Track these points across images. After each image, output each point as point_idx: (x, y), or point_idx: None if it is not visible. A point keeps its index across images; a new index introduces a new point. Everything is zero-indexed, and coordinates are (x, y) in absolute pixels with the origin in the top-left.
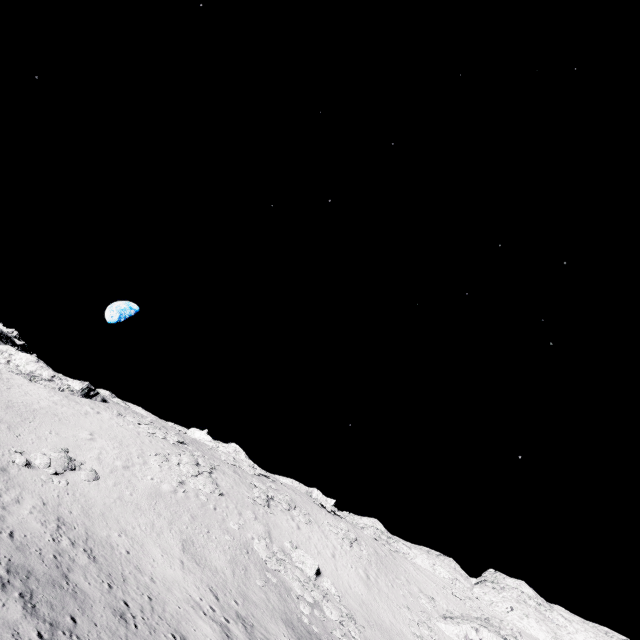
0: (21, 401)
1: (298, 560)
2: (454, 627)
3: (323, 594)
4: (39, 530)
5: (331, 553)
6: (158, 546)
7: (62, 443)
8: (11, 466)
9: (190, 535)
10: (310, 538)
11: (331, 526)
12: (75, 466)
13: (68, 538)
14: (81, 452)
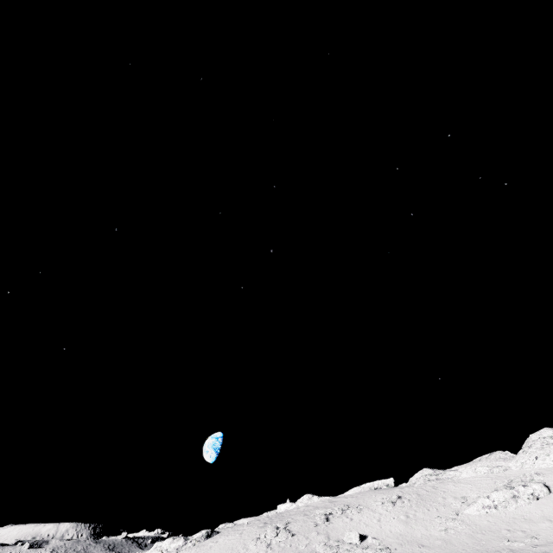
0: None
1: (347, 539)
2: (472, 506)
3: (362, 547)
4: None
5: (377, 520)
6: None
7: None
8: None
9: None
10: (360, 520)
11: (377, 502)
12: None
13: None
14: None
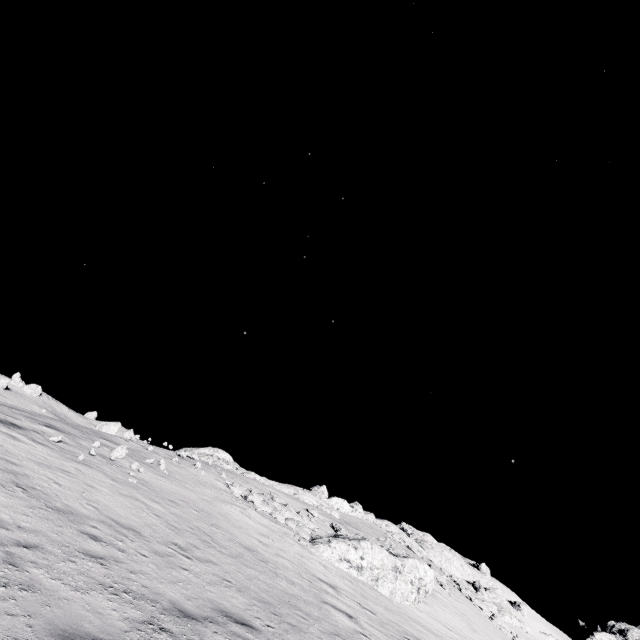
0: None
1: None
2: None
3: None
4: None
5: None
6: None
7: None
8: None
9: None
10: None
11: None
12: None
13: None
14: None
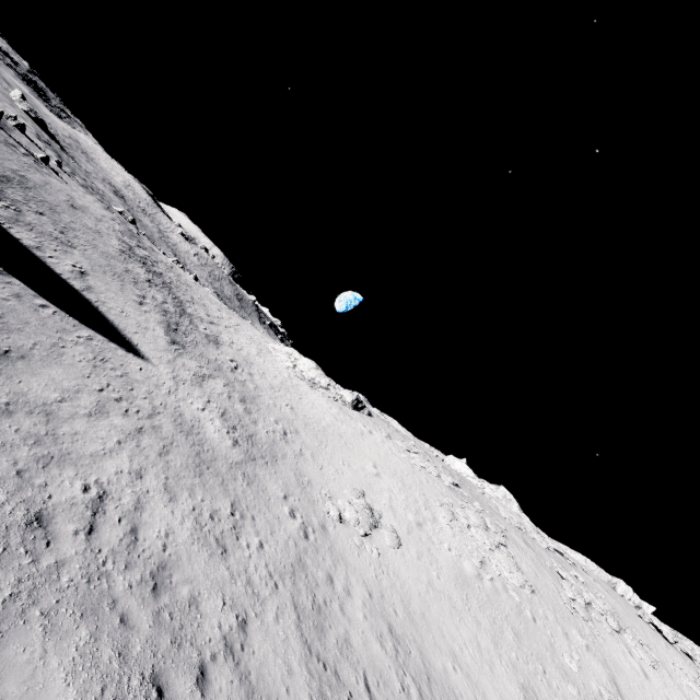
0: (312, 416)
1: None
2: None
3: None
4: (383, 661)
5: None
6: (499, 697)
7: (356, 480)
8: (327, 520)
9: (526, 675)
10: None
11: (690, 680)
12: (376, 521)
13: (411, 677)
14: (374, 495)
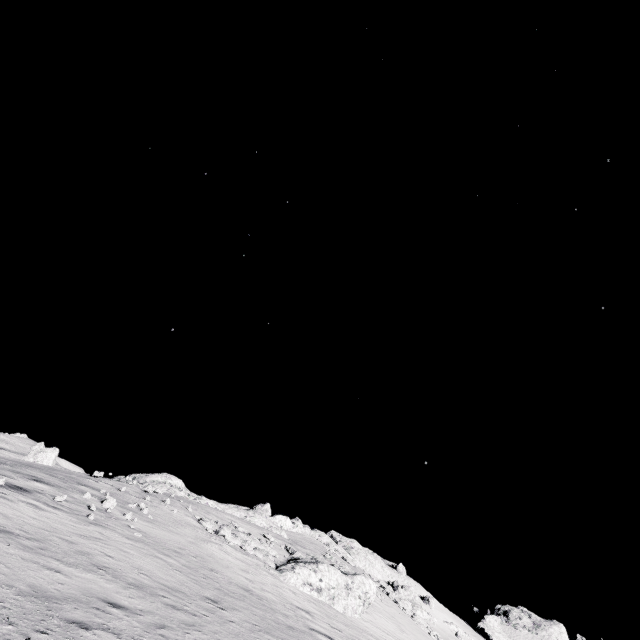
0: None
1: None
2: None
3: None
4: None
5: None
6: None
7: None
8: None
9: None
10: None
11: None
12: None
13: None
14: None
